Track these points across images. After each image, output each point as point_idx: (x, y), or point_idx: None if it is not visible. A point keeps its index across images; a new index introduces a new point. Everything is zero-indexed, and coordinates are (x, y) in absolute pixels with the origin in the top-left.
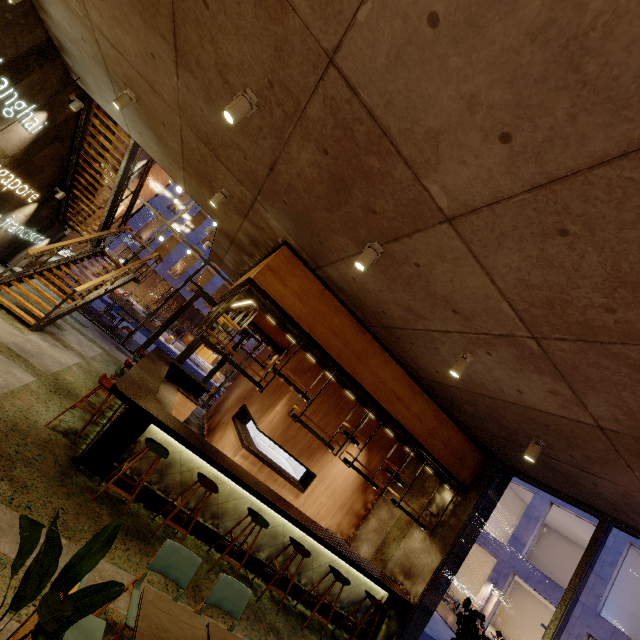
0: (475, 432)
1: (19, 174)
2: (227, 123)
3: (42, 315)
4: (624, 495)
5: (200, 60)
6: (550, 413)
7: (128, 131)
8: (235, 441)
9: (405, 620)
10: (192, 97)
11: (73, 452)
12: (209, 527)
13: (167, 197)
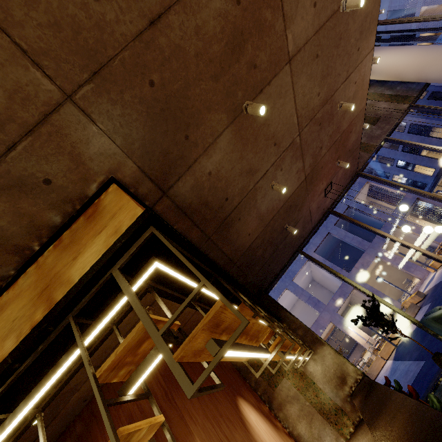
0: (256, 280)
1: None
2: None
3: None
4: (303, 221)
5: None
6: (293, 192)
7: None
8: None
9: None
10: None
11: None
12: None
13: None
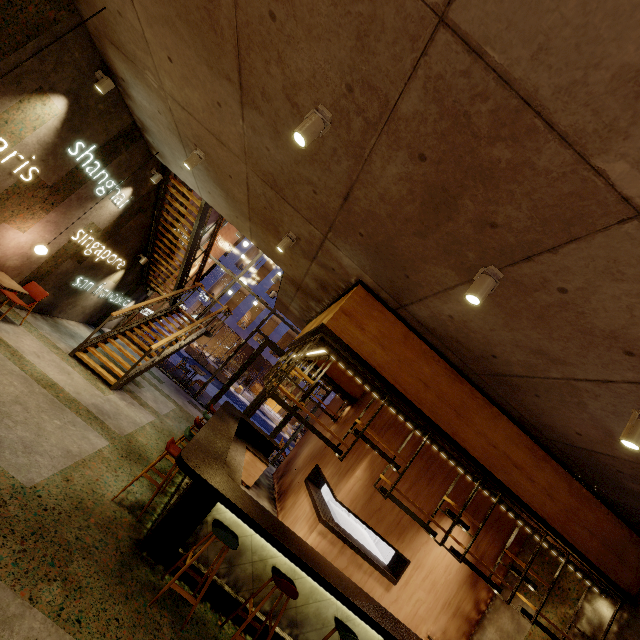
0: (639, 517)
1: (109, 245)
2: (295, 156)
3: (122, 374)
4: None
5: (266, 90)
6: None
7: (199, 193)
8: (310, 512)
9: None
10: (258, 137)
11: (137, 533)
12: (287, 639)
13: (235, 255)
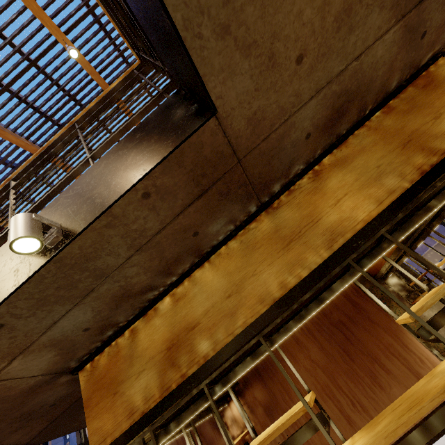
0: None
1: None
2: None
3: None
4: None
5: None
6: None
7: None
8: None
9: None
10: None
11: None
12: None
13: None
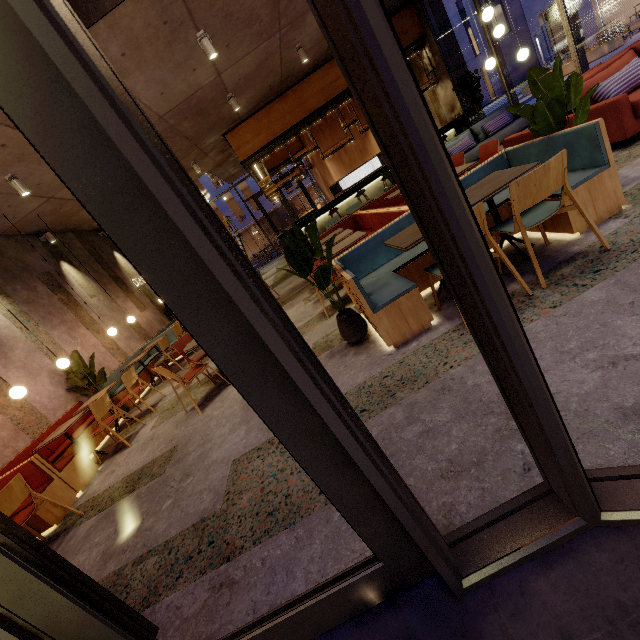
0: None
1: None
2: None
3: None
4: None
5: None
6: None
7: None
8: None
9: (467, 123)
10: None
11: None
12: None
13: None
